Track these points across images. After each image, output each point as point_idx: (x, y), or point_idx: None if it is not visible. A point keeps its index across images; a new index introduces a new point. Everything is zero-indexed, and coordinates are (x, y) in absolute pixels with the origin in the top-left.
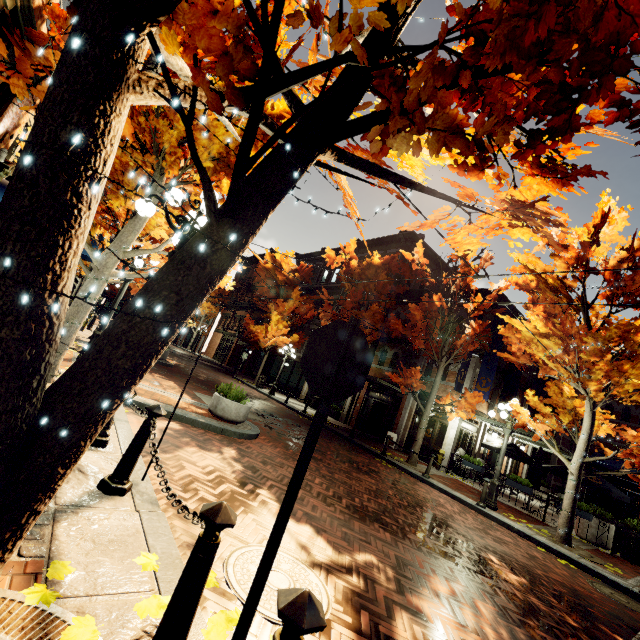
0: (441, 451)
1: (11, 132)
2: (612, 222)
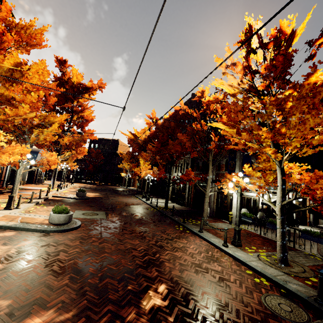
0: (230, 213)
1: None
2: None
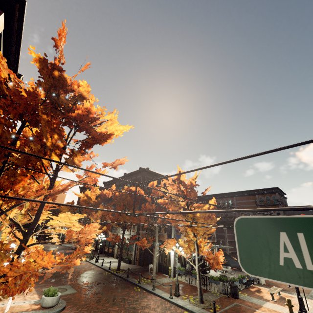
0: (169, 268)
1: None
2: (182, 175)
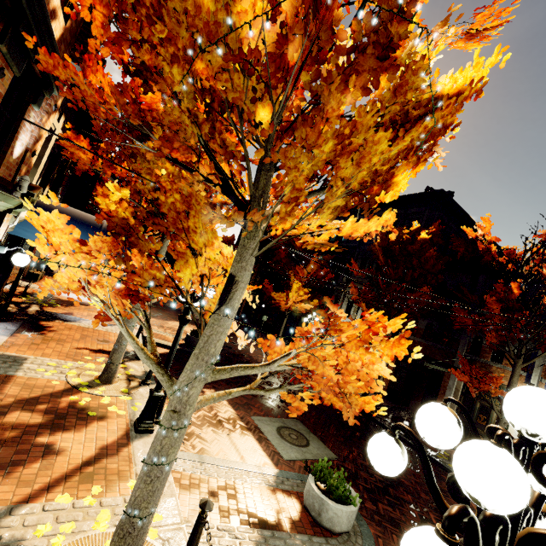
0: None
1: (32, 148)
2: None
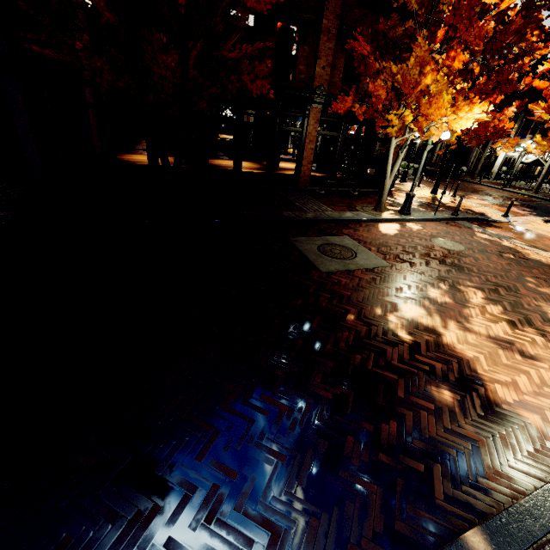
0: (491, 171)
1: None
2: None
